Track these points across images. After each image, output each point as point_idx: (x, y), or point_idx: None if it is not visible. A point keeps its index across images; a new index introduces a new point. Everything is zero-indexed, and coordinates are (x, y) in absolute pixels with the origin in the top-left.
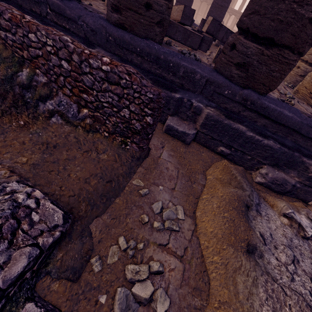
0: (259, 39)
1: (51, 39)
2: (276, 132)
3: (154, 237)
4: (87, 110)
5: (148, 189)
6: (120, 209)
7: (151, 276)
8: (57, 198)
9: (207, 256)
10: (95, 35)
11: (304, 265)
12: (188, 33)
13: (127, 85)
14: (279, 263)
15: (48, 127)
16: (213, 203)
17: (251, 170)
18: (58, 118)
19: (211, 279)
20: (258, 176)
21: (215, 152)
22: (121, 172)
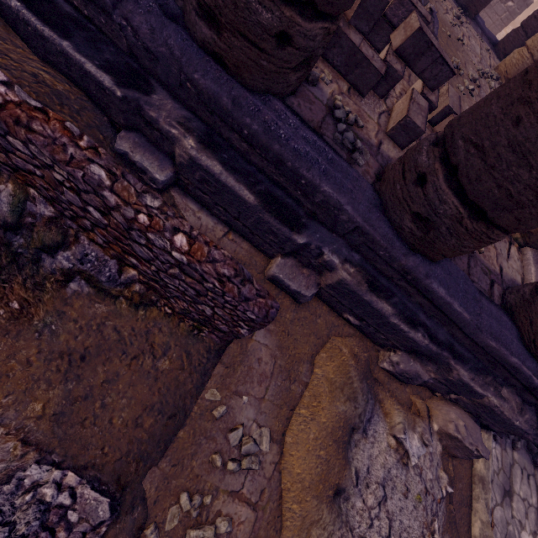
0: (466, 196)
1: (64, 170)
2: (432, 316)
3: (226, 483)
4: (135, 272)
5: (227, 405)
6: (185, 447)
7: (216, 535)
8: (97, 464)
9: (286, 498)
10: (155, 61)
11: (391, 503)
12: (358, 58)
13: (216, 291)
14: (363, 507)
15: (64, 305)
16: (311, 430)
17: (380, 346)
18: (81, 282)
19: (285, 526)
20: (386, 360)
21: (338, 314)
22: (189, 383)
